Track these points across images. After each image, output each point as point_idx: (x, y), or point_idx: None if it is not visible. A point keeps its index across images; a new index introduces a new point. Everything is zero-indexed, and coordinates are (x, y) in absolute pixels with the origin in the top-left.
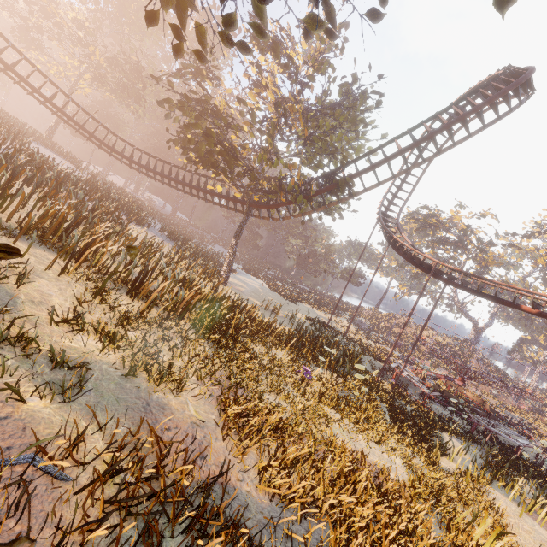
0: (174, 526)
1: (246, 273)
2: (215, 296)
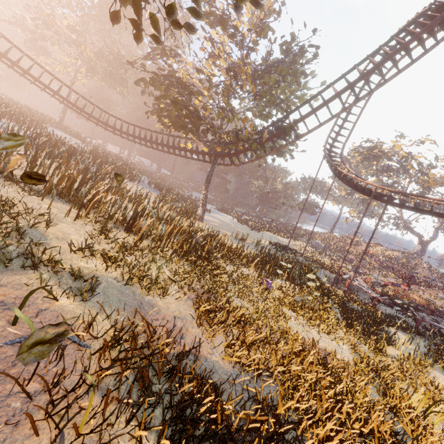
0: (160, 377)
1: (219, 211)
2: (192, 229)
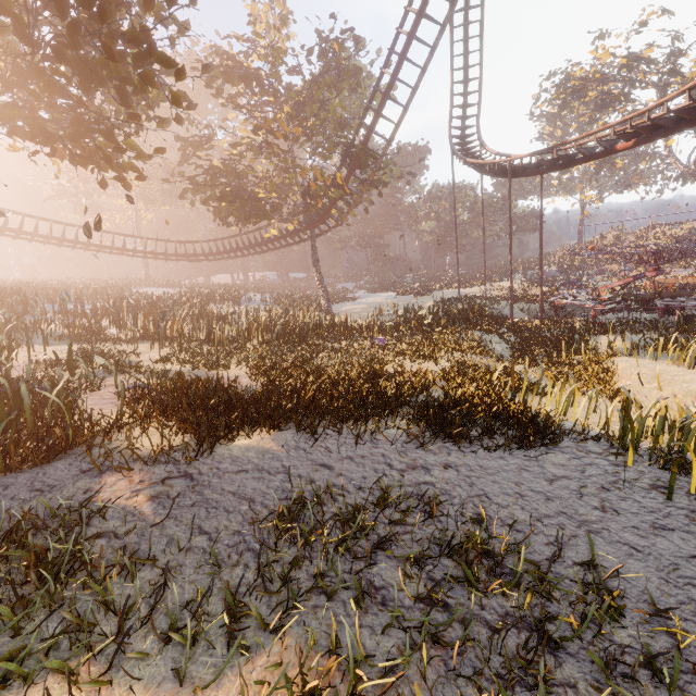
0: None
1: (373, 293)
2: (291, 322)
